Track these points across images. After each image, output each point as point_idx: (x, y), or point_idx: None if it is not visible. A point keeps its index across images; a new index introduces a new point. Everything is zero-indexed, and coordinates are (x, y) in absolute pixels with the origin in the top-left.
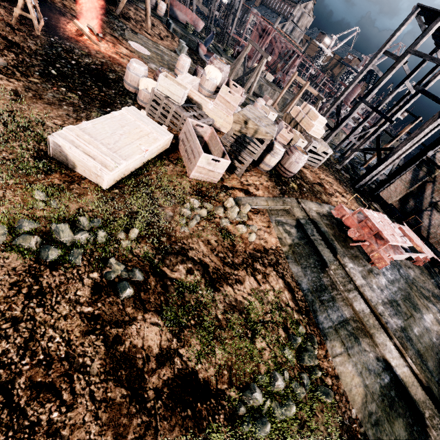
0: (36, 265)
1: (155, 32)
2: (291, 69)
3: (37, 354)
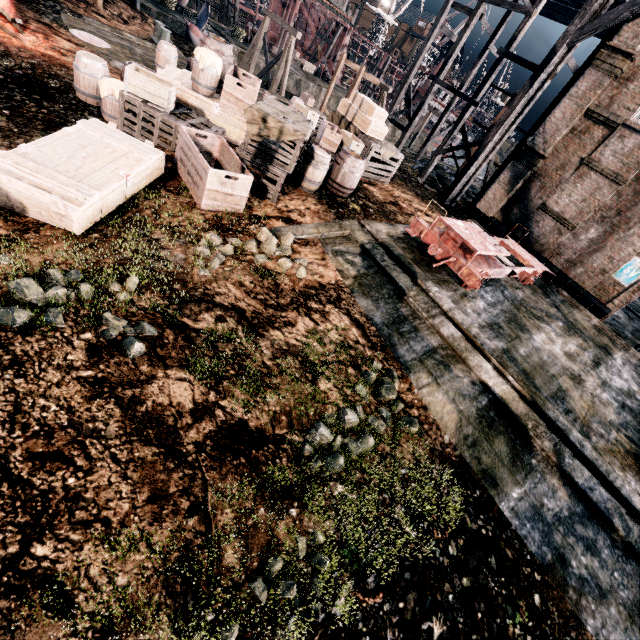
0: (1, 333)
1: (111, 12)
2: (339, 52)
3: (30, 426)
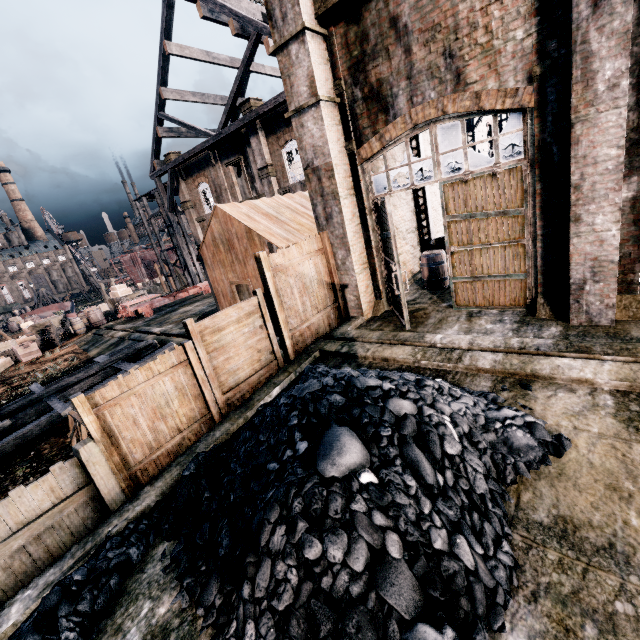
0: None
1: None
2: None
3: None
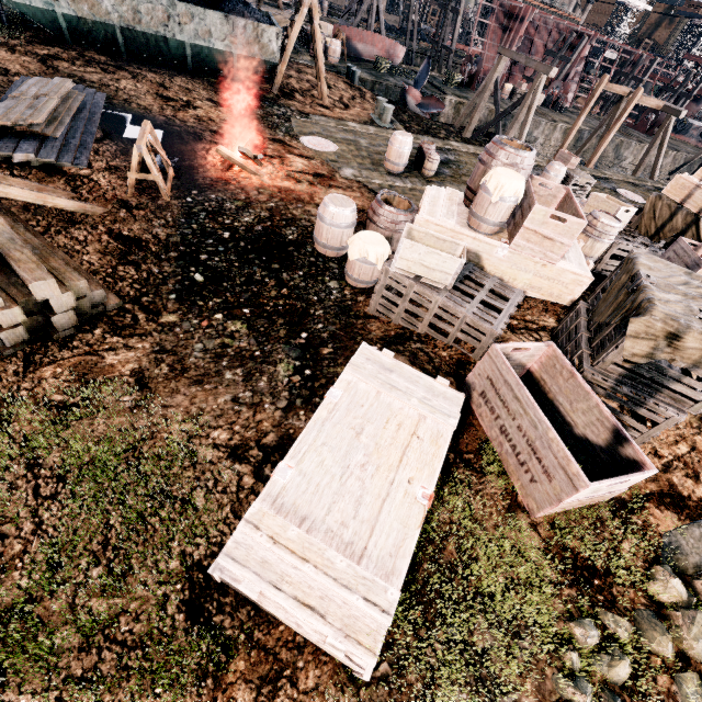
0: None
1: (333, 99)
2: (573, 68)
3: None
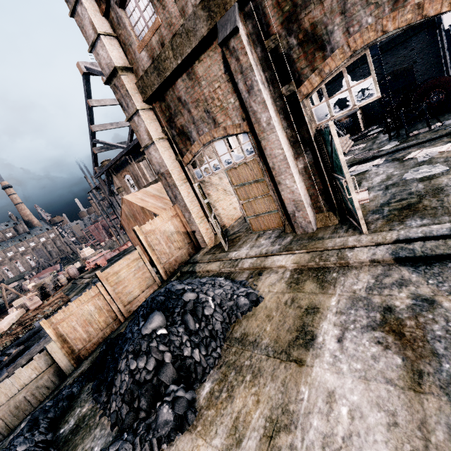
0: None
1: None
2: None
3: None
